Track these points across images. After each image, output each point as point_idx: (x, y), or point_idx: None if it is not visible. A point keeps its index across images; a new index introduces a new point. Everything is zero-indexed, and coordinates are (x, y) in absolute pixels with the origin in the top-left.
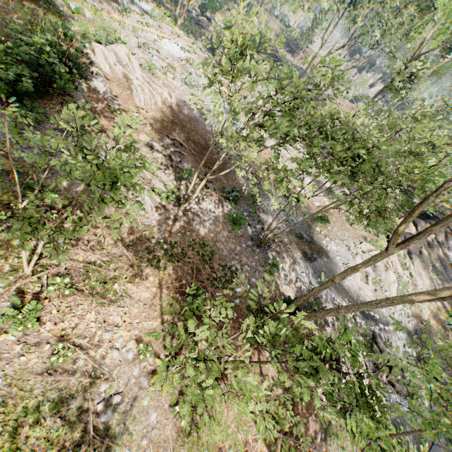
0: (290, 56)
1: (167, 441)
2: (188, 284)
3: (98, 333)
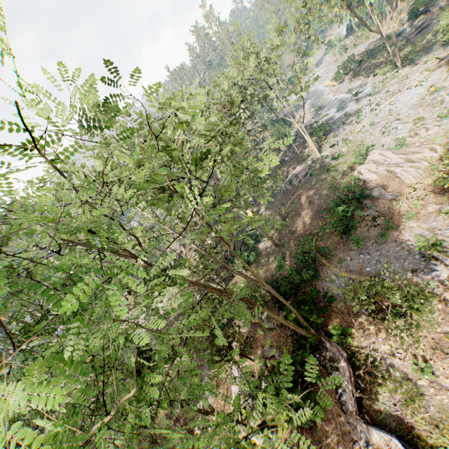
0: None
1: None
2: None
3: None
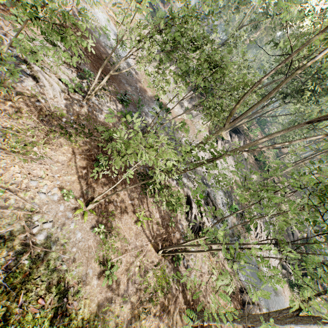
0: (162, 6)
1: (91, 248)
2: (96, 155)
3: (24, 182)
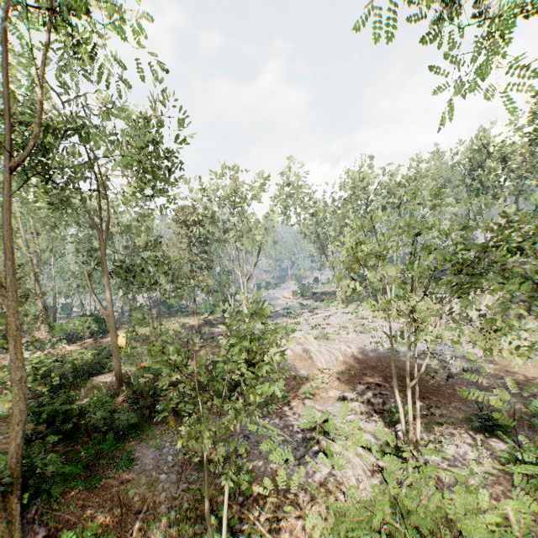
0: None
1: None
2: None
3: None
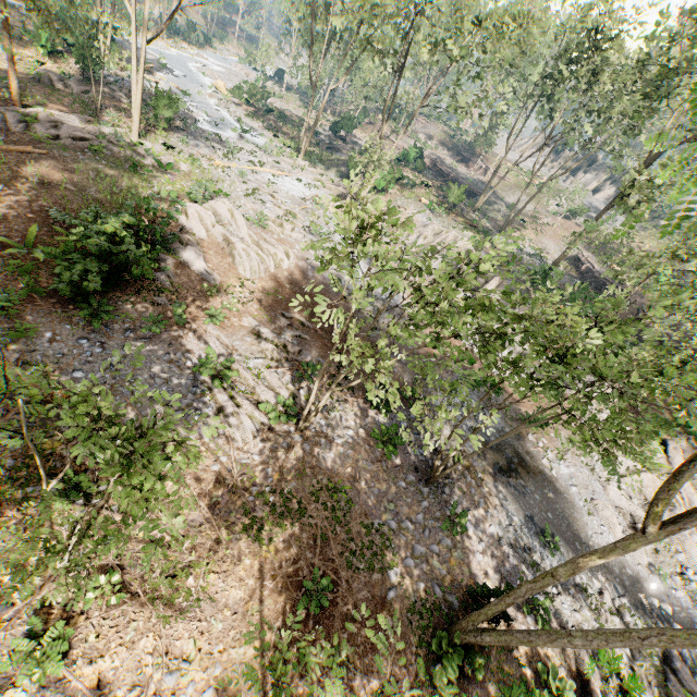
0: (463, 168)
1: None
2: (308, 568)
3: (155, 676)
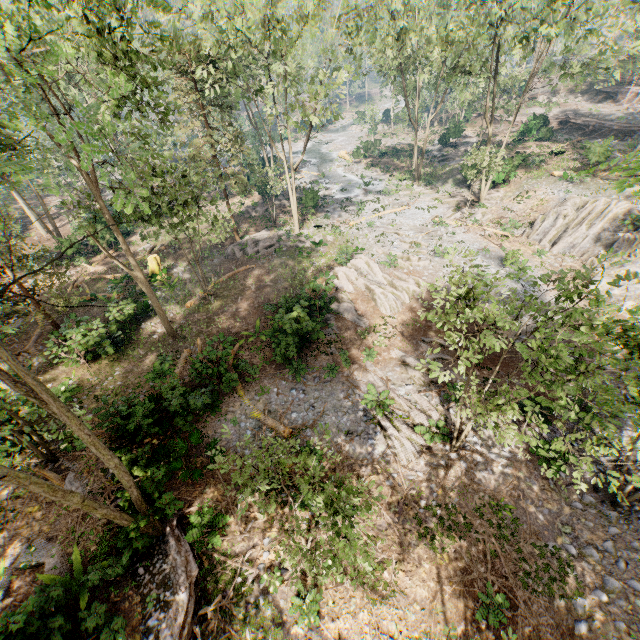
0: (608, 106)
1: None
2: (482, 581)
3: None
